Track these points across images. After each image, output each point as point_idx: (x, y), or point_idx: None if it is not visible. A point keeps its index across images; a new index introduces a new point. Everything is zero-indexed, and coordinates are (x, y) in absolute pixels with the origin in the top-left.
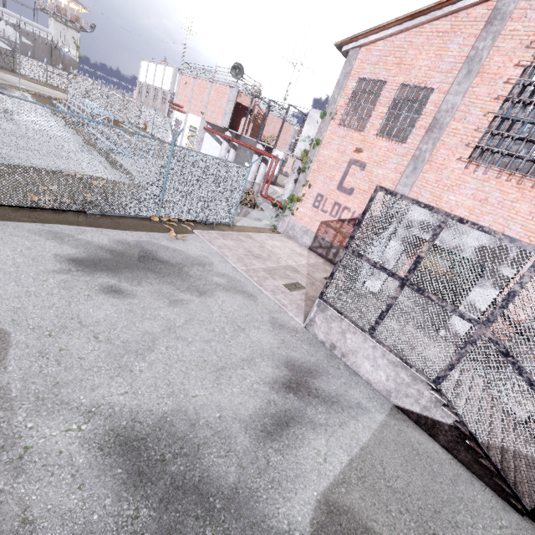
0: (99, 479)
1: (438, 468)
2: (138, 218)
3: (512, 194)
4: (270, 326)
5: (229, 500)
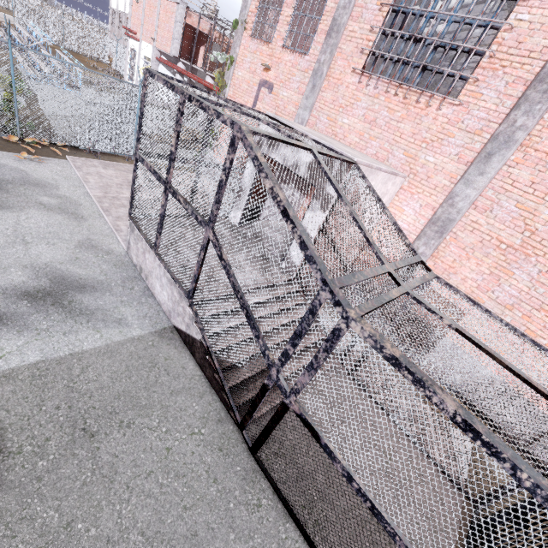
0: None
1: (167, 380)
2: None
3: (398, 112)
4: (74, 245)
5: None
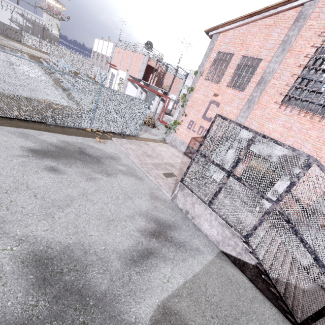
0: (17, 280)
1: (243, 292)
2: (78, 129)
3: (306, 125)
4: (149, 197)
5: (99, 300)
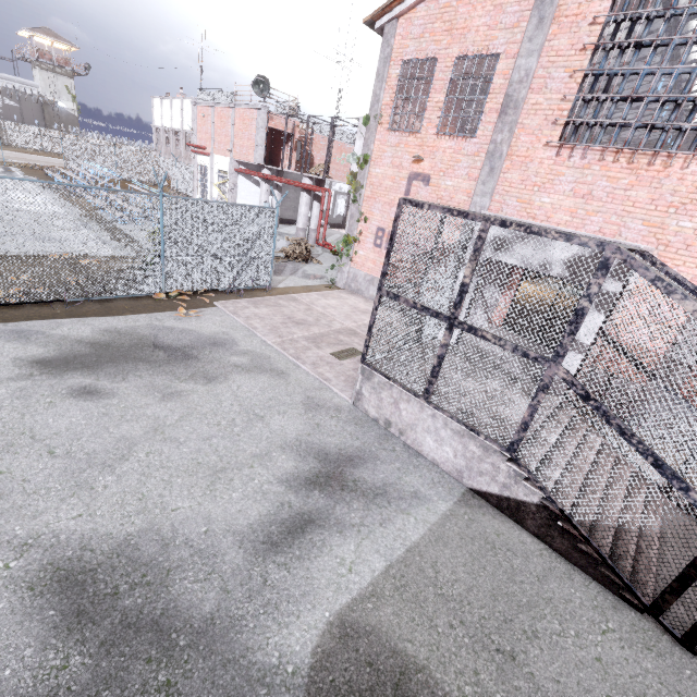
0: (22, 625)
1: (521, 563)
2: (138, 298)
3: (623, 179)
4: (302, 408)
5: (199, 634)
